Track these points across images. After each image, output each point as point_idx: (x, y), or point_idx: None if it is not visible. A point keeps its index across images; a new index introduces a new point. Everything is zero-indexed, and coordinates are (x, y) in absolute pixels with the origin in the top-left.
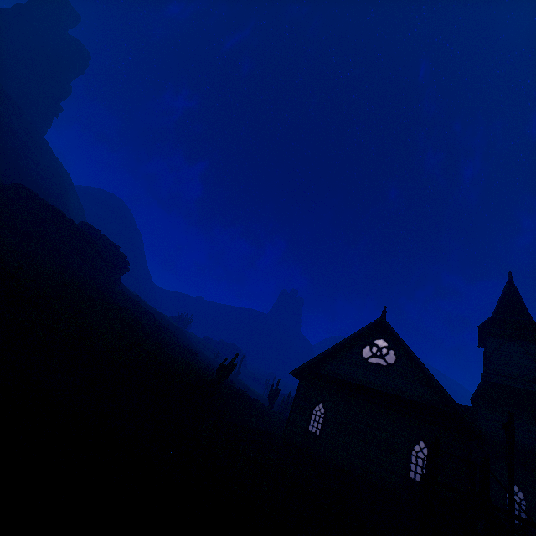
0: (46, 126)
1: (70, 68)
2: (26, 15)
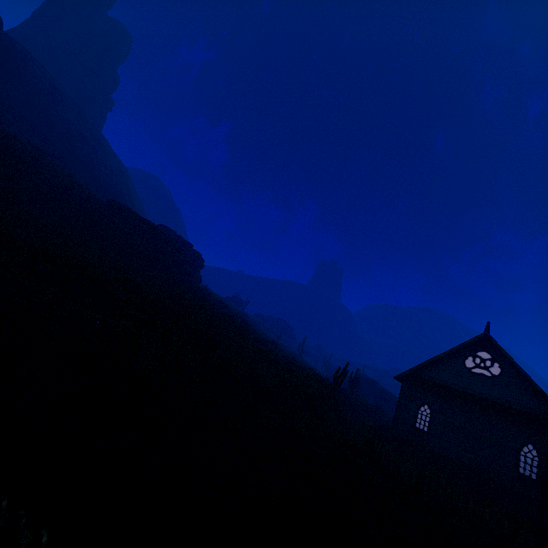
0: (102, 122)
1: (117, 56)
2: (70, 3)
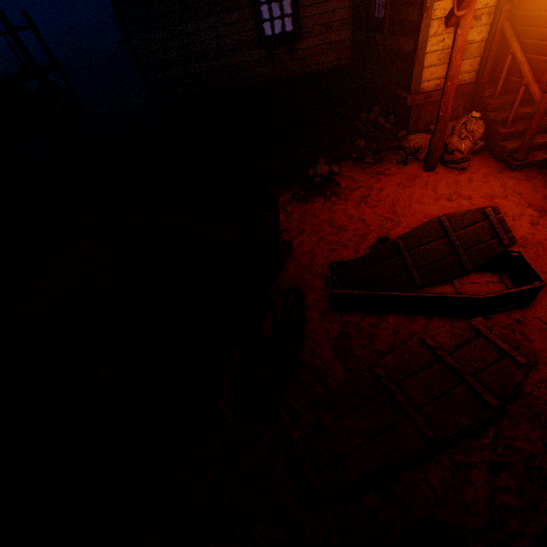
0: None
1: None
2: None
